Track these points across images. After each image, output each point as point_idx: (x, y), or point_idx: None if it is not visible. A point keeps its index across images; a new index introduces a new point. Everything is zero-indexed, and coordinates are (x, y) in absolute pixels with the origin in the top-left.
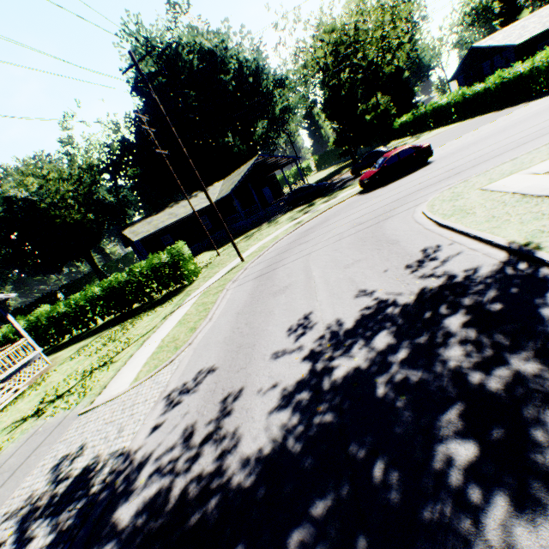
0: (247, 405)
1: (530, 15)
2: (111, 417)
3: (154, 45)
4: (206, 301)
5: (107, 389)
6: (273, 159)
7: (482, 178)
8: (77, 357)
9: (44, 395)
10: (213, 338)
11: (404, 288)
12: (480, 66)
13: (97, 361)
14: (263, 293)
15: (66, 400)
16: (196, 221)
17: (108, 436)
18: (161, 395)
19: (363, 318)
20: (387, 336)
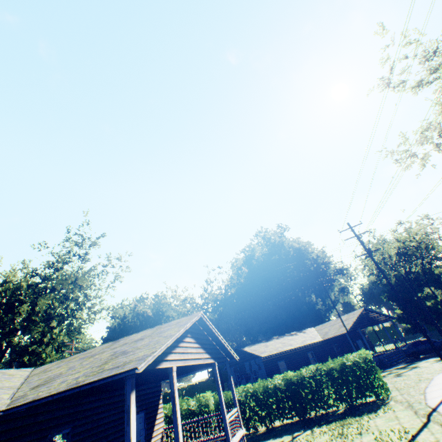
0: None
1: None
2: None
3: (271, 241)
4: None
5: None
6: (372, 313)
7: None
8: None
9: None
10: None
11: None
12: None
13: None
14: None
15: None
16: (304, 354)
17: None
18: None
19: None
20: None
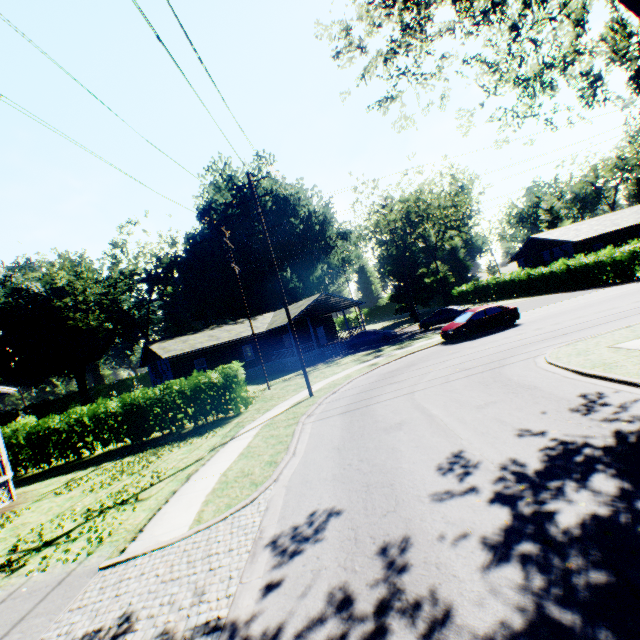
0: (432, 558)
1: (580, 223)
2: (169, 572)
3: (236, 182)
4: (276, 433)
5: (146, 532)
6: (336, 298)
7: (604, 339)
8: (66, 492)
9: (14, 540)
10: (312, 474)
11: (588, 430)
12: (540, 253)
13: (107, 498)
14: (366, 429)
15: (63, 548)
16: (238, 349)
17: (175, 600)
18: (256, 542)
19: (552, 459)
20: (610, 479)
